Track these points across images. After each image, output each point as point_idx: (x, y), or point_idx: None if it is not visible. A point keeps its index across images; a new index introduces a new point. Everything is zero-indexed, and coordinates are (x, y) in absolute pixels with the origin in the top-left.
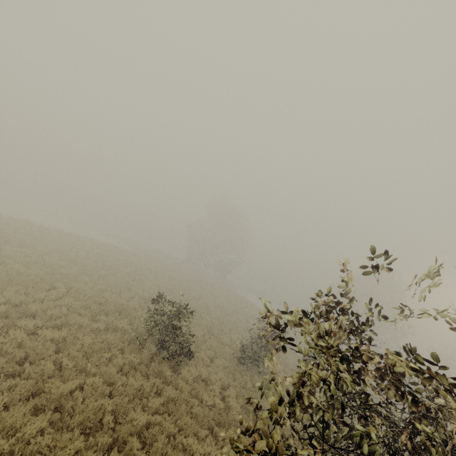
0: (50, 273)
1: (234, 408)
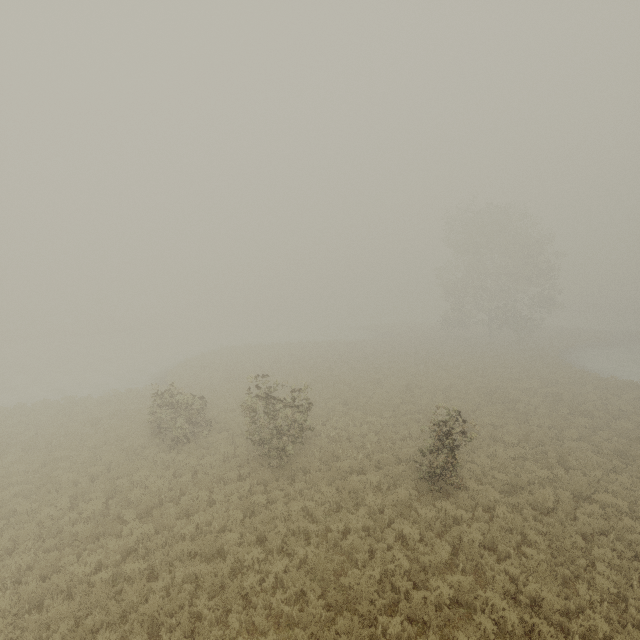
0: (187, 385)
1: (150, 487)
